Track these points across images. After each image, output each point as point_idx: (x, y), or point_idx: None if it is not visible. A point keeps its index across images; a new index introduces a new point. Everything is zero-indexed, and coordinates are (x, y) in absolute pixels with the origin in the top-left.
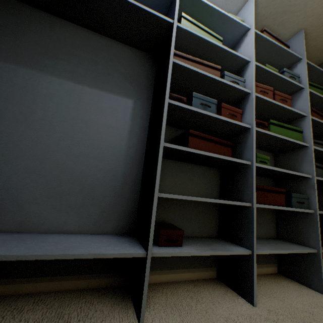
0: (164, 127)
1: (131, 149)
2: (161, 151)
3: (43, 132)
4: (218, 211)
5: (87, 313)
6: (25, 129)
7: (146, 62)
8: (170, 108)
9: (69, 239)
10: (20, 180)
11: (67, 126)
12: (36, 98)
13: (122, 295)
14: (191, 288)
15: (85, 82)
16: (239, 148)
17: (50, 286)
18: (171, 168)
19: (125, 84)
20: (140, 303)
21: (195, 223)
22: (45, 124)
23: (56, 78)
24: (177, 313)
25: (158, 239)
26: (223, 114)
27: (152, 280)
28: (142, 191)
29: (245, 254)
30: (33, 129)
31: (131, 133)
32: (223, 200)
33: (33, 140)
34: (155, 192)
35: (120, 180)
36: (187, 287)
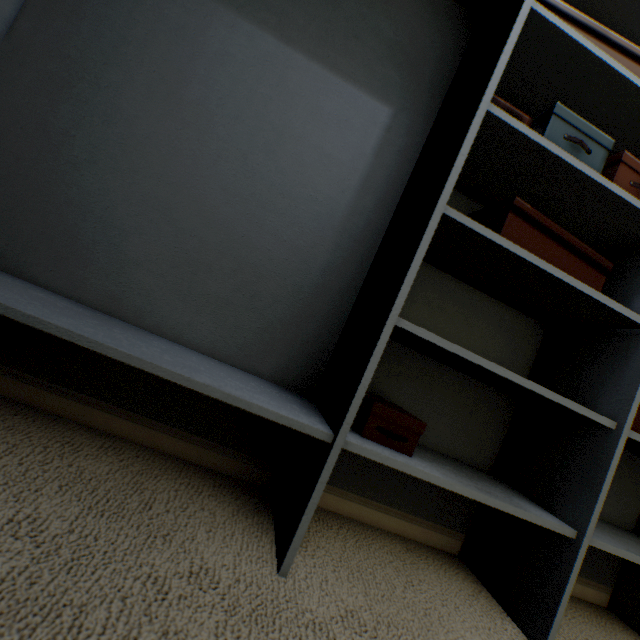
0: (458, 167)
1: (357, 217)
2: (434, 221)
3: (192, 131)
4: (509, 419)
5: (186, 505)
6: (163, 117)
7: (448, 26)
8: (483, 133)
9: (188, 355)
10: (130, 216)
11: (242, 131)
12: (196, 56)
13: (257, 503)
14: (399, 551)
15: (301, 42)
16: (626, 284)
17: (135, 433)
18: (432, 288)
19: (386, 68)
20: (290, 531)
21: (446, 425)
22: (200, 116)
23: (246, 21)
24: (360, 587)
25: (364, 422)
26: (617, 182)
27: (322, 502)
28: (354, 312)
29: (554, 533)
30: (175, 120)
31: (367, 183)
32: (546, 390)
33: (170, 143)
34: (393, 312)
35: (315, 278)
36: (391, 546)
